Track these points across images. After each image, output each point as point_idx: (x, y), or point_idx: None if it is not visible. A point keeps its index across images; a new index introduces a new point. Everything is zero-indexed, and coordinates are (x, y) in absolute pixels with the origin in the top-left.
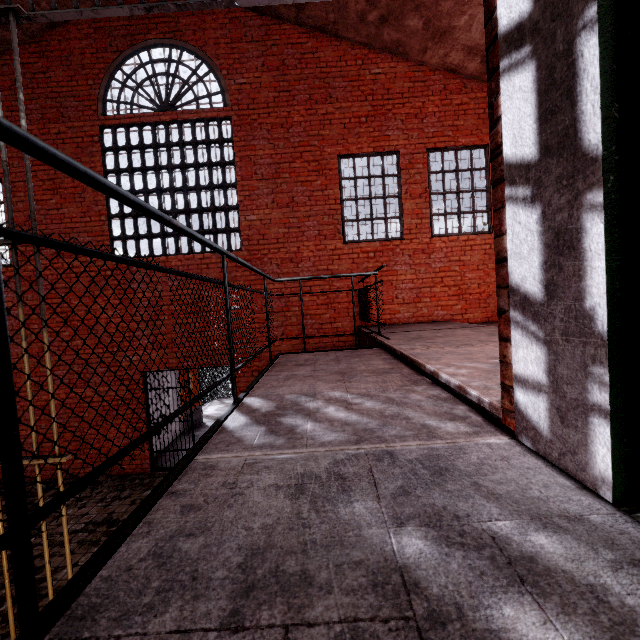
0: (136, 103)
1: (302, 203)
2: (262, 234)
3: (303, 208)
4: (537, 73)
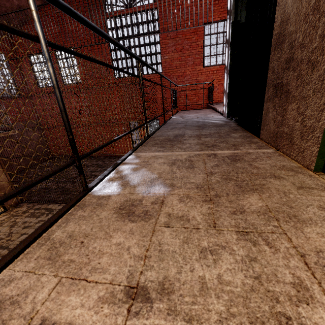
0: (118, 5)
1: (187, 49)
2: (170, 65)
3: (187, 51)
4: (227, 51)
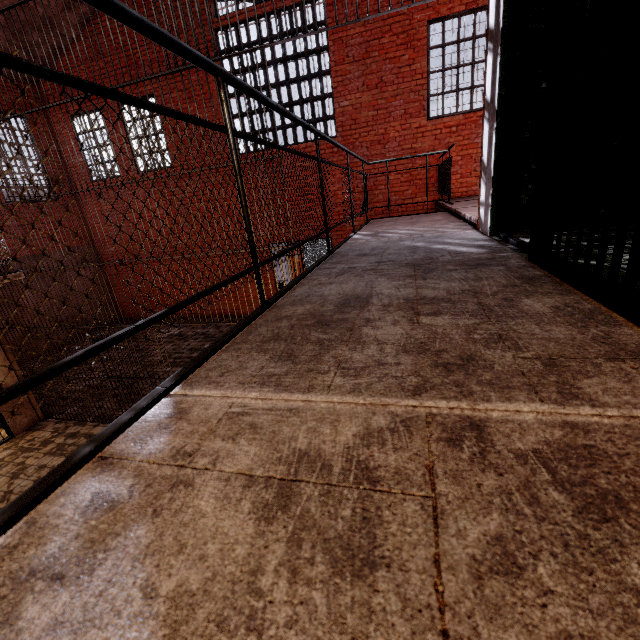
0: None
1: (390, 82)
2: (354, 119)
3: (391, 87)
4: (492, 61)
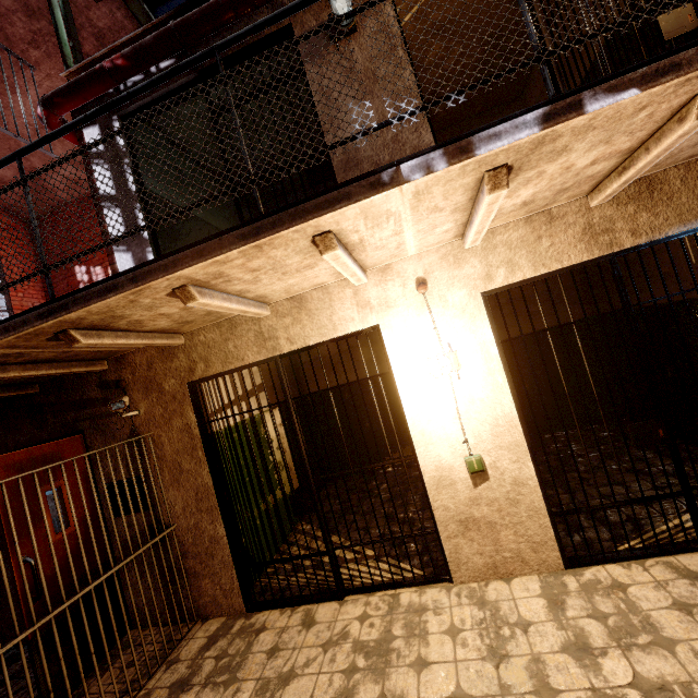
0: None
1: None
2: None
3: None
4: (122, 213)
